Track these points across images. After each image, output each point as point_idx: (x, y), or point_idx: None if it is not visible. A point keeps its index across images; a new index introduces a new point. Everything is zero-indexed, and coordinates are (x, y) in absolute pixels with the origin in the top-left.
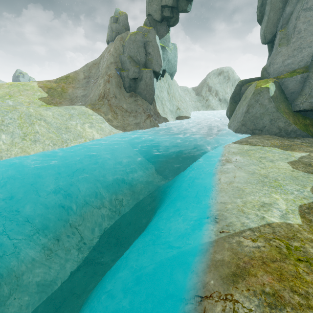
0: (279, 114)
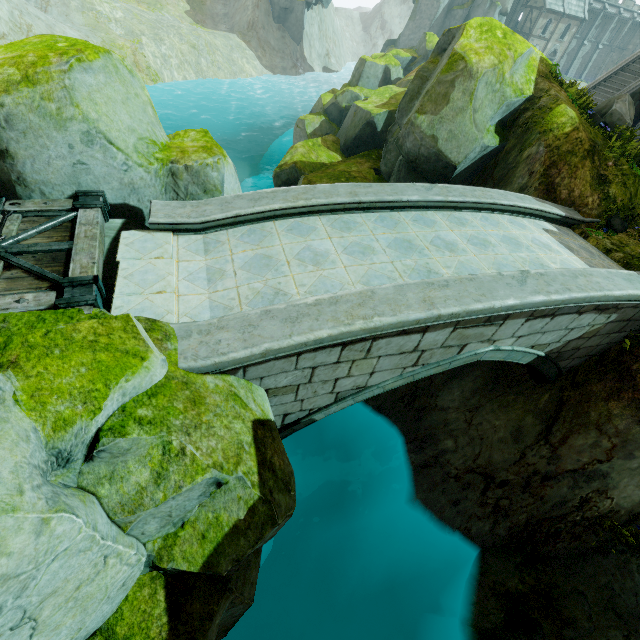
0: None
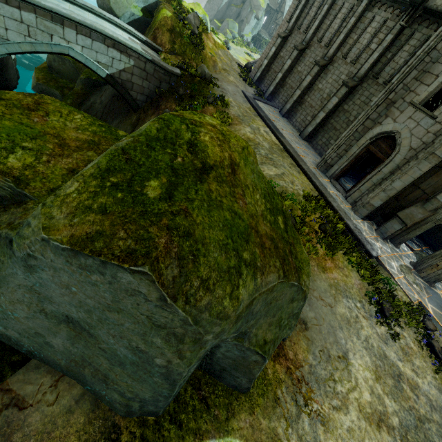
0: None
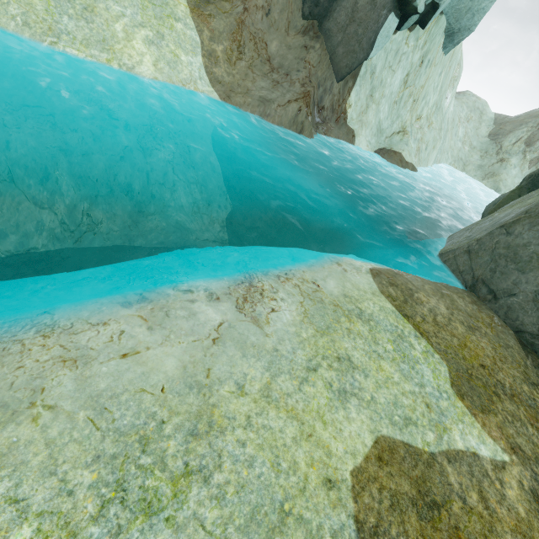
0: None
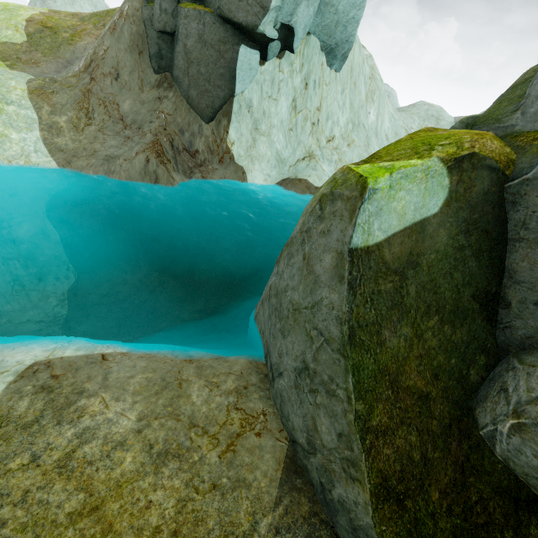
0: (344, 373)
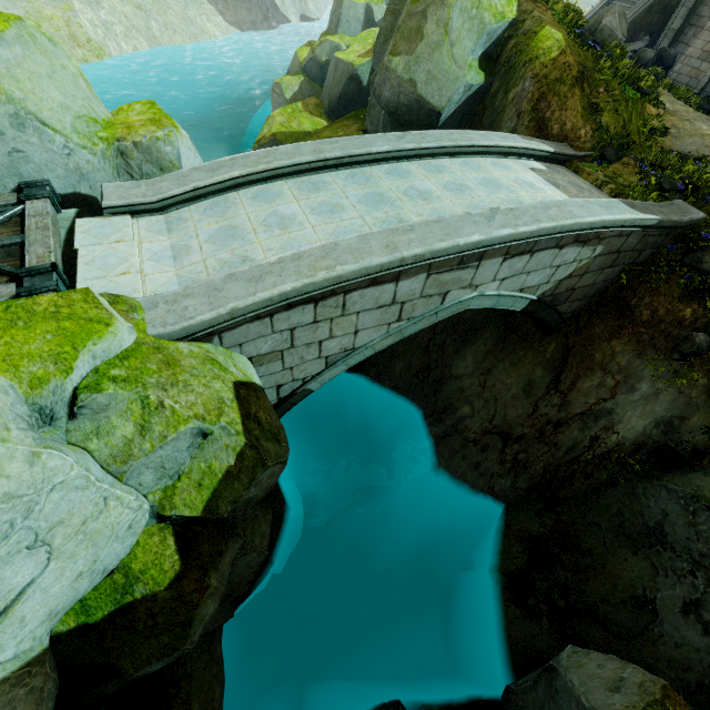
0: None
